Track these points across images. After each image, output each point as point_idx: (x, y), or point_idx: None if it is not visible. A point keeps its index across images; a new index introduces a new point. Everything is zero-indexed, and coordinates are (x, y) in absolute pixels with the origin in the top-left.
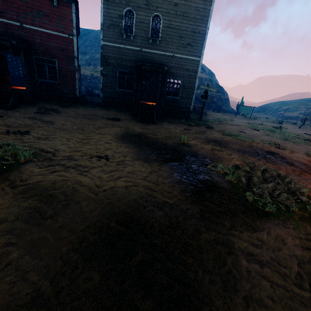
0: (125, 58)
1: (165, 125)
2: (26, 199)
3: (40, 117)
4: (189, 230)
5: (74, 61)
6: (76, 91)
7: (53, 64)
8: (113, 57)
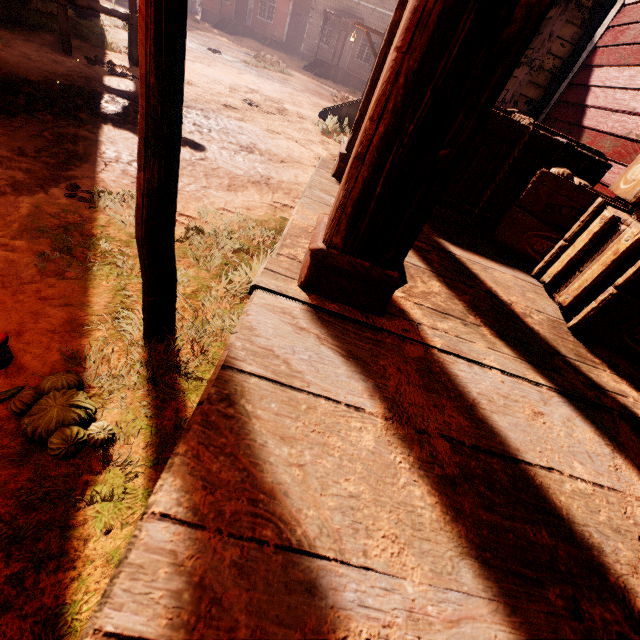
0: (332, 6)
1: (322, 79)
2: (194, 30)
3: (236, 40)
4: (218, 44)
5: (290, 4)
6: (284, 36)
7: (273, 5)
8: (322, 3)
